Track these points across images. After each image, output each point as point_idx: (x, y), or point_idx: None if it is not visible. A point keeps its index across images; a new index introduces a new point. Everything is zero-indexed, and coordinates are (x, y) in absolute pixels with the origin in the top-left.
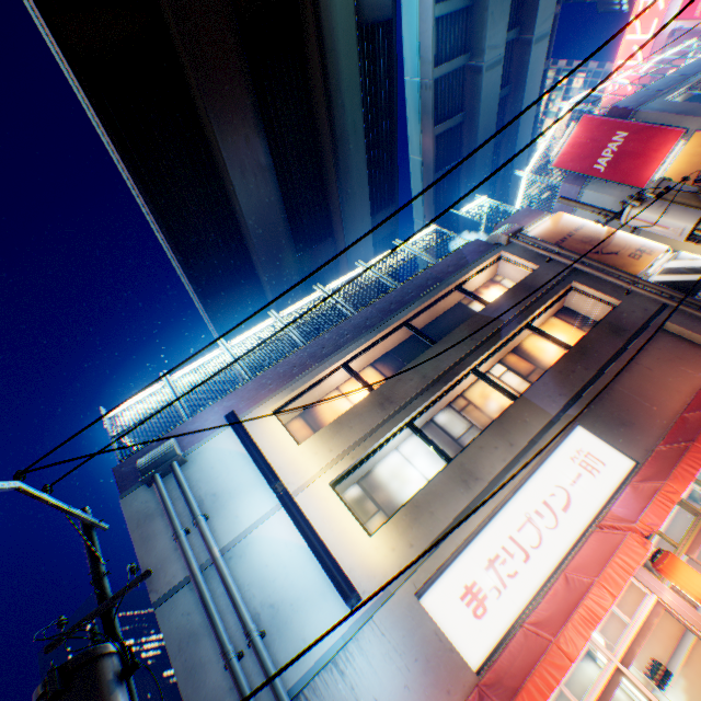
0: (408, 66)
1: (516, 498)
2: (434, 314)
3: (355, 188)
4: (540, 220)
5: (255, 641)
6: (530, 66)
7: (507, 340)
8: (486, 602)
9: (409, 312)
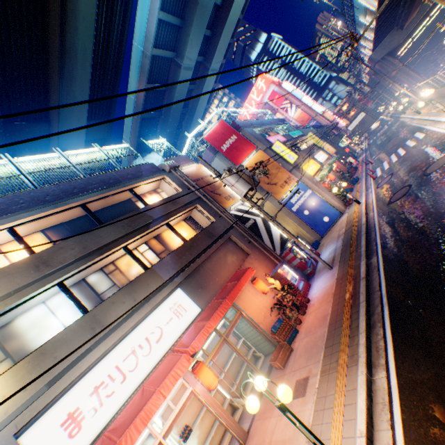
0: (137, 35)
1: (129, 337)
2: (111, 204)
3: (77, 94)
4: (191, 165)
5: None
6: (207, 81)
7: (154, 230)
8: (84, 422)
9: (89, 198)
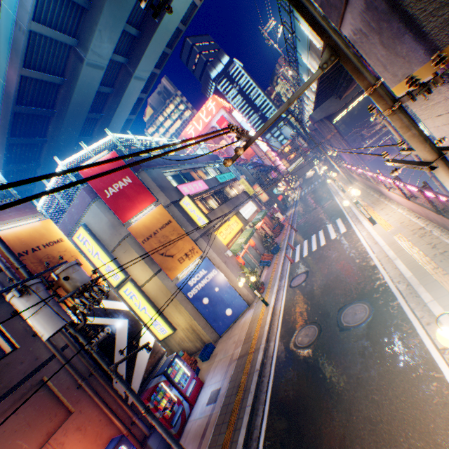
0: None
1: None
2: None
3: None
4: (29, 219)
5: None
6: (130, 89)
7: None
8: None
9: None
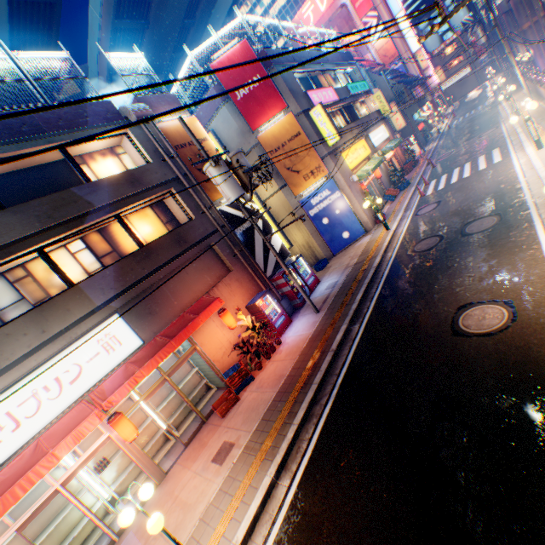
0: None
1: (31, 378)
2: (28, 166)
3: None
4: (179, 115)
5: None
6: None
7: (92, 226)
8: None
9: None
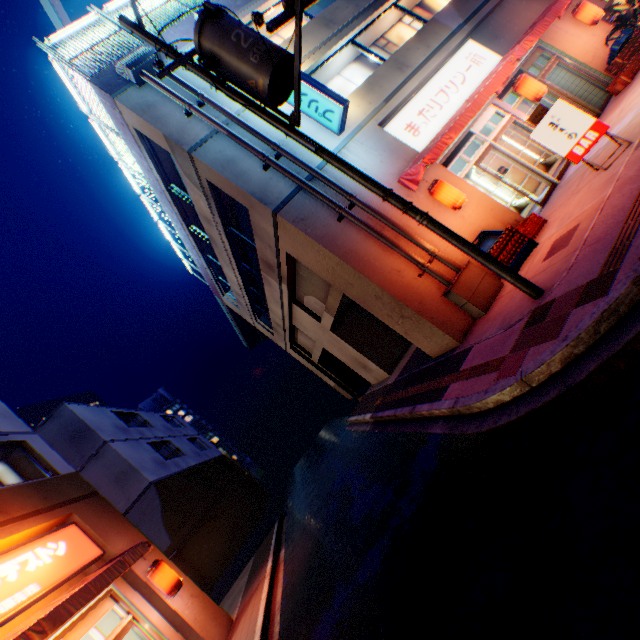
0: None
1: (432, 82)
2: None
3: None
4: None
5: (282, 148)
6: None
7: None
8: (420, 131)
9: None
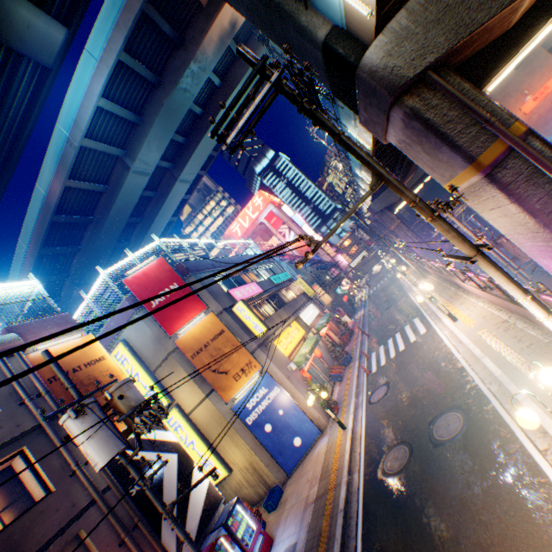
0: (64, 116)
1: None
2: None
3: None
4: (70, 335)
5: None
6: (174, 191)
7: None
8: None
9: None
